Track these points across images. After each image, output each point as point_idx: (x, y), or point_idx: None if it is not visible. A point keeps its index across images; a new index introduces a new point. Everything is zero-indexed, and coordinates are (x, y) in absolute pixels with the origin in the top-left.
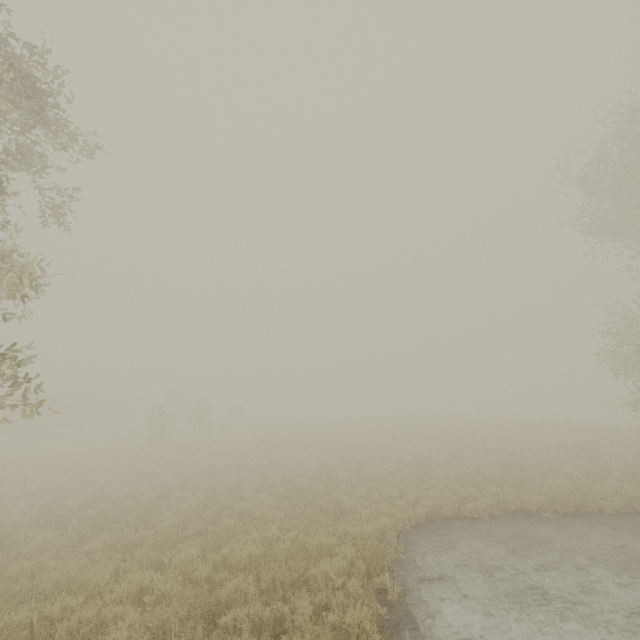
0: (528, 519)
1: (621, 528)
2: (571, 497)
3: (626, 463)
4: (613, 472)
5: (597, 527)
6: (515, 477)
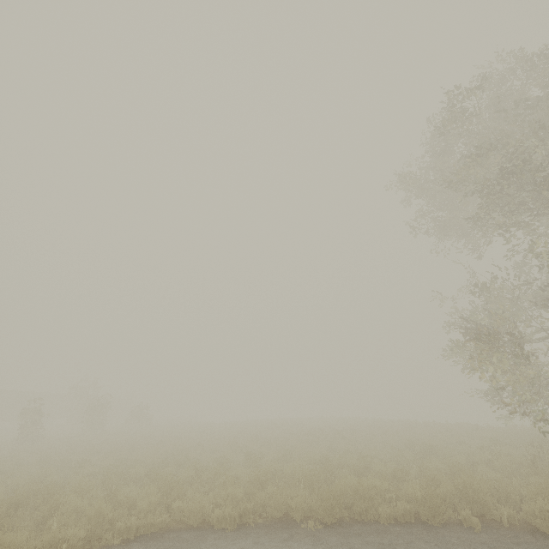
0: (280, 531)
1: (378, 545)
2: (354, 501)
3: (450, 461)
4: (426, 471)
5: (350, 543)
6: (306, 475)
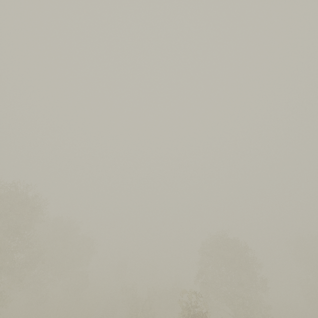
0: None
1: None
2: None
3: None
4: None
5: None
6: None
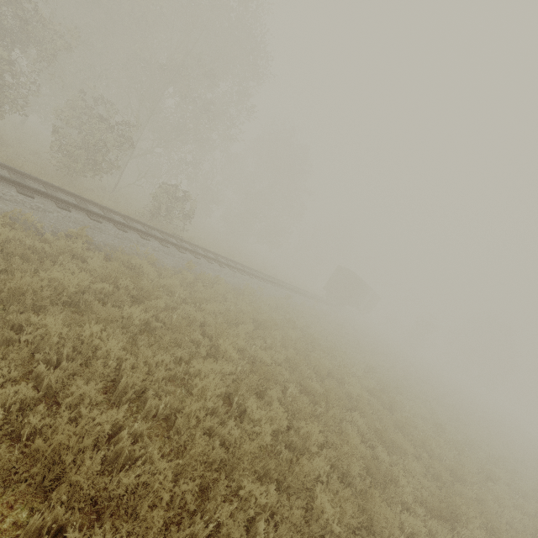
0: None
1: None
2: None
3: None
4: None
5: None
6: None
